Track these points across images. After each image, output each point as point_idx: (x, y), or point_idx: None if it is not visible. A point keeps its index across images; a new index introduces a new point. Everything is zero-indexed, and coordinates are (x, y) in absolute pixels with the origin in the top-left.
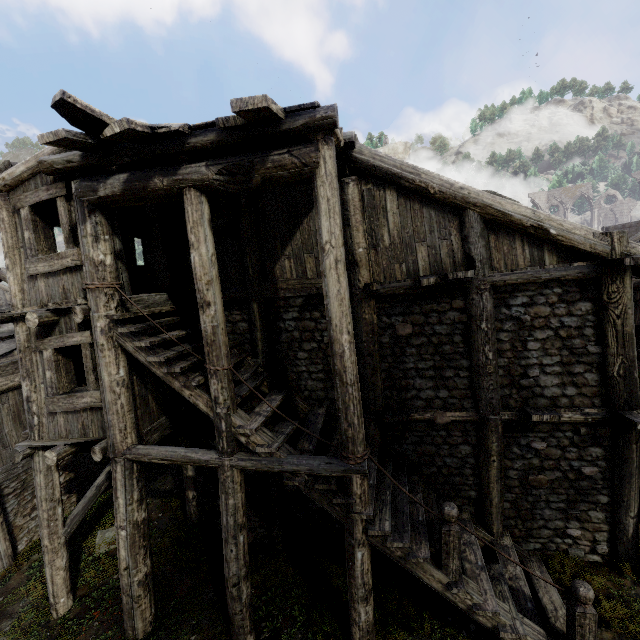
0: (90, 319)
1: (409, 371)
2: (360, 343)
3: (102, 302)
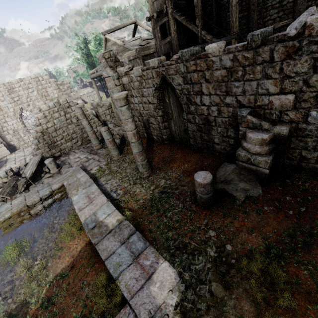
0: (167, 11)
1: (268, 8)
2: (249, 0)
3: (170, 3)
